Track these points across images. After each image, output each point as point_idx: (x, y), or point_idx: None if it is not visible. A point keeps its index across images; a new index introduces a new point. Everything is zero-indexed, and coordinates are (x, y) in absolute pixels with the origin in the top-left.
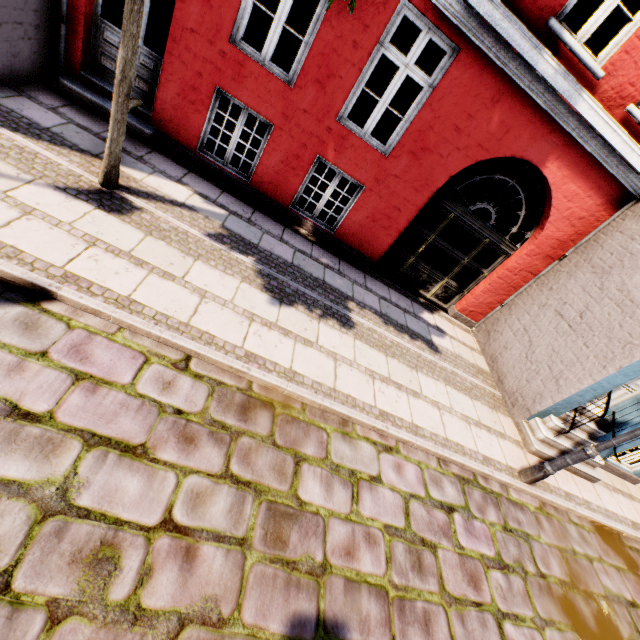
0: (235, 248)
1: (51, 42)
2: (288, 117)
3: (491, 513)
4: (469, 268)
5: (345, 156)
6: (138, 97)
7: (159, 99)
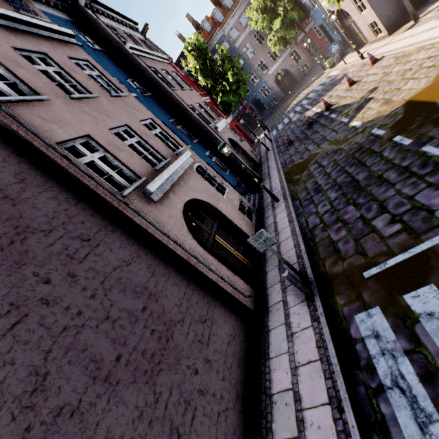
0: None
1: None
2: None
3: None
4: None
5: None
6: None
7: None
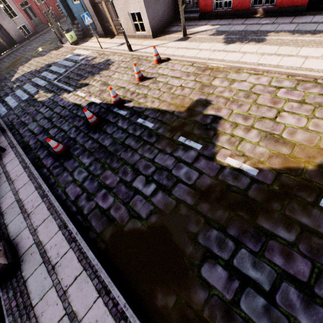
0: (217, 35)
1: (175, 7)
2: None
3: (314, 90)
4: None
5: None
6: (195, 6)
7: (199, 1)
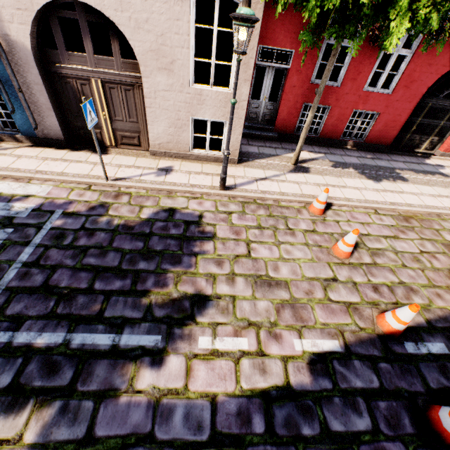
0: (342, 167)
1: None
2: (338, 100)
3: None
4: (444, 126)
5: (368, 104)
6: (264, 123)
7: (277, 120)
